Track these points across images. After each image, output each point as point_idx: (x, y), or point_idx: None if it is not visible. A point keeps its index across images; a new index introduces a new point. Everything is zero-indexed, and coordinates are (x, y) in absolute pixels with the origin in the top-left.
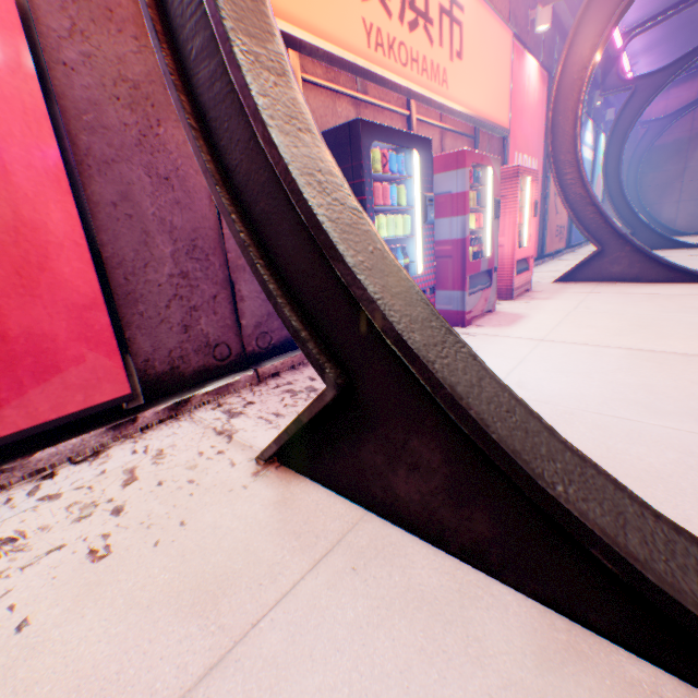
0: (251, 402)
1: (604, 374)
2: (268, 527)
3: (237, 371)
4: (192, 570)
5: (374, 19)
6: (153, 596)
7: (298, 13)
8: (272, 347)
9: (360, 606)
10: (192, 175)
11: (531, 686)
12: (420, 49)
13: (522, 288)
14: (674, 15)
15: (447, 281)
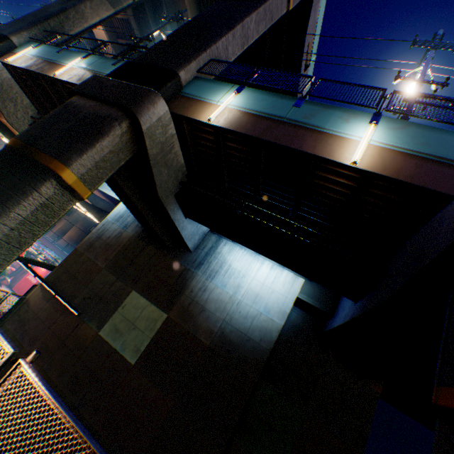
0: None
1: None
2: None
3: None
4: None
5: None
6: None
7: None
8: None
9: None
10: None
11: None
12: None
13: None
14: None
15: None
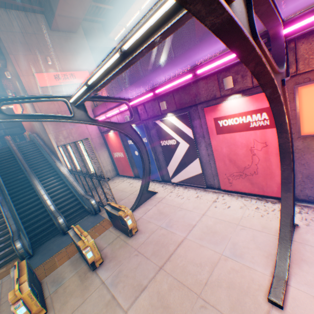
0: (306, 213)
1: None
2: (275, 228)
3: None
4: (265, 224)
5: None
6: (260, 223)
7: None
8: None
9: (271, 239)
10: (310, 163)
11: (271, 252)
12: None
13: None
14: None
15: None
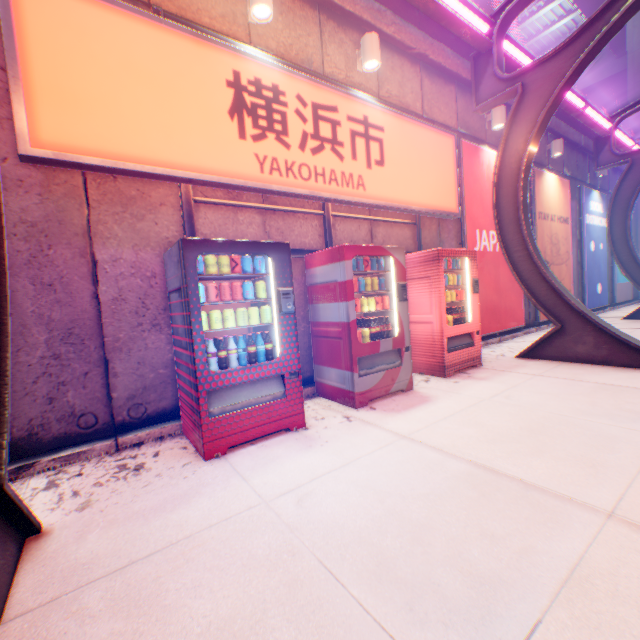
0: (80, 474)
1: (402, 499)
2: None
3: (103, 438)
4: None
5: (270, 152)
6: None
7: (182, 161)
8: (146, 416)
9: None
10: (77, 280)
11: None
12: (327, 165)
13: (465, 364)
14: None
15: (341, 361)
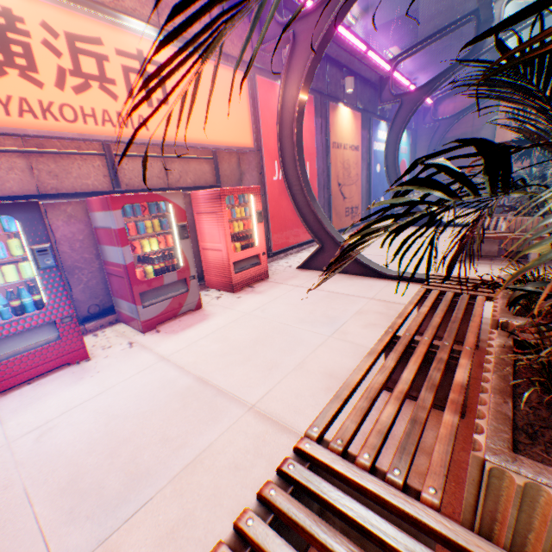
0: None
1: (124, 420)
2: None
3: None
4: None
5: (15, 90)
6: None
7: None
8: None
9: None
10: None
11: None
12: (98, 105)
13: (253, 280)
14: (425, 48)
15: (128, 295)
